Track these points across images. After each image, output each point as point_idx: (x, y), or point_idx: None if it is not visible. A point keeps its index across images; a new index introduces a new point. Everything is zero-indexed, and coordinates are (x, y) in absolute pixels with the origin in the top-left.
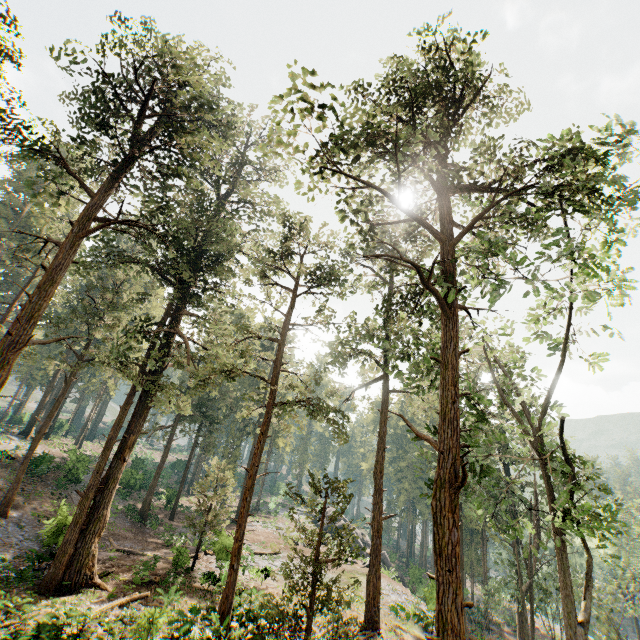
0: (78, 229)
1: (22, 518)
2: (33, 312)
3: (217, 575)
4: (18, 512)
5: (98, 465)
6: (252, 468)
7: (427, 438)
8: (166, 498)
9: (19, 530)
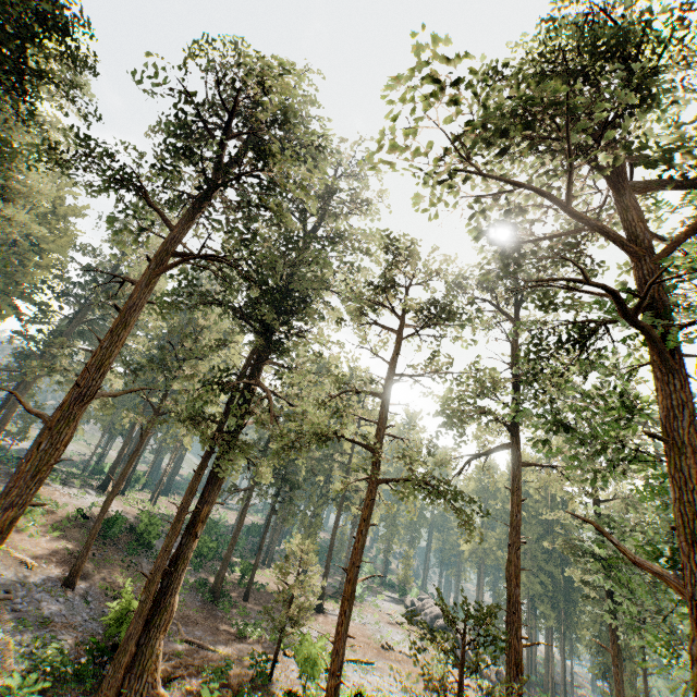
0: (155, 265)
1: (89, 590)
2: (103, 359)
3: (299, 691)
4: (86, 582)
5: (167, 541)
6: (351, 568)
7: (658, 571)
8: (240, 572)
9: (84, 606)
